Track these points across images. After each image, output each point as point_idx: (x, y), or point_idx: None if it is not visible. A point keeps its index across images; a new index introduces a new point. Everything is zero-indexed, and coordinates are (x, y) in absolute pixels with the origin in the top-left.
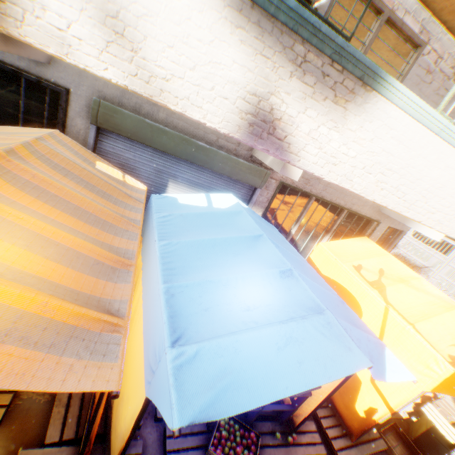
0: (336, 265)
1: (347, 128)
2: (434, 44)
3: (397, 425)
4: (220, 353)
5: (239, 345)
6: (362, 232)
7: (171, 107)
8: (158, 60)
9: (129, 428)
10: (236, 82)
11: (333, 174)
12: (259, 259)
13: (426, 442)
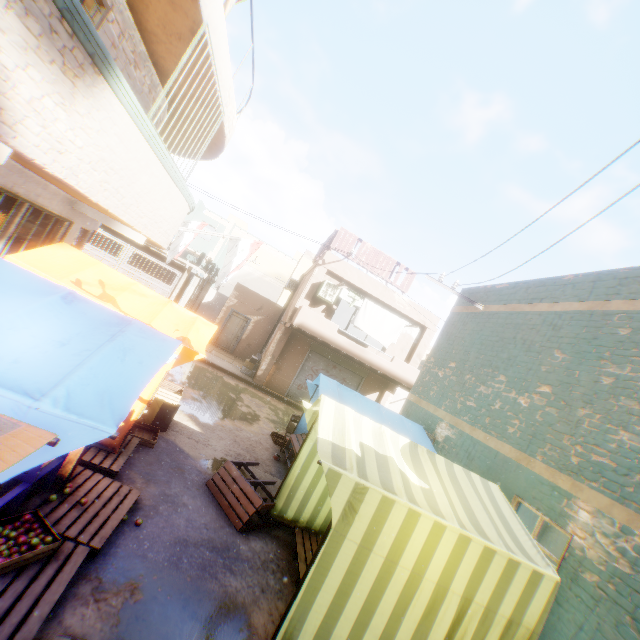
0: None
1: (76, 110)
2: (119, 16)
3: (139, 422)
4: (87, 383)
5: (96, 371)
6: (51, 236)
7: None
8: None
9: None
10: None
11: (60, 165)
12: (14, 288)
13: (162, 418)
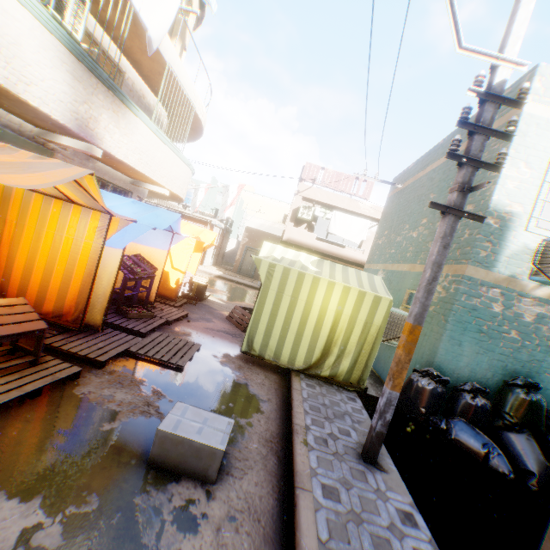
0: None
1: (121, 127)
2: (130, 74)
3: (187, 296)
4: (144, 220)
5: (147, 218)
6: None
7: (32, 103)
8: (24, 72)
9: (110, 283)
10: (67, 94)
11: (120, 154)
12: (115, 200)
13: (199, 293)
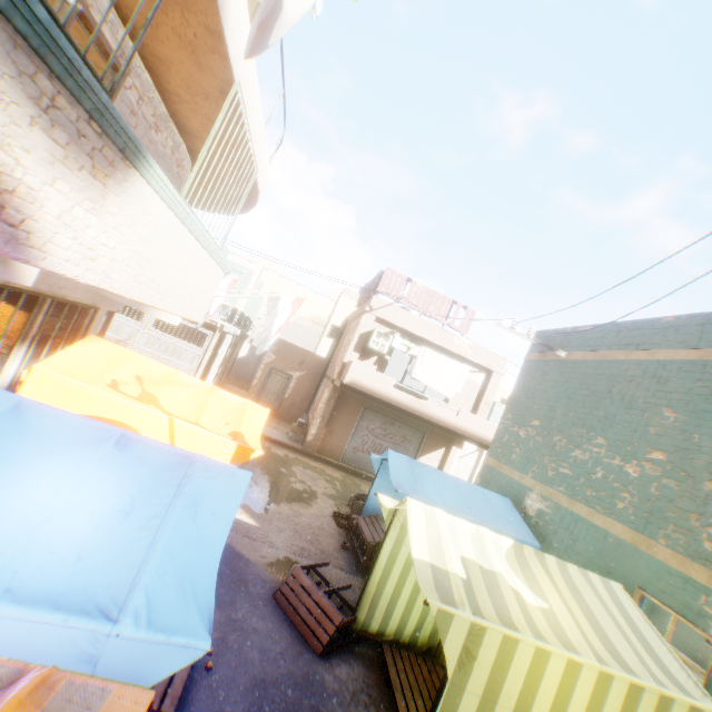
0: (85, 393)
1: (108, 211)
2: (137, 80)
3: None
4: (163, 572)
5: (170, 548)
6: (76, 327)
7: None
8: None
9: None
10: None
11: (92, 273)
12: (60, 443)
13: None
